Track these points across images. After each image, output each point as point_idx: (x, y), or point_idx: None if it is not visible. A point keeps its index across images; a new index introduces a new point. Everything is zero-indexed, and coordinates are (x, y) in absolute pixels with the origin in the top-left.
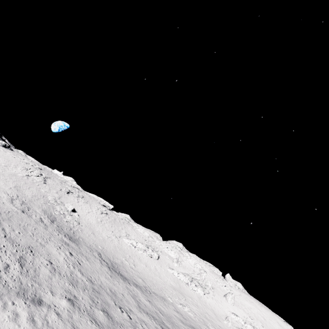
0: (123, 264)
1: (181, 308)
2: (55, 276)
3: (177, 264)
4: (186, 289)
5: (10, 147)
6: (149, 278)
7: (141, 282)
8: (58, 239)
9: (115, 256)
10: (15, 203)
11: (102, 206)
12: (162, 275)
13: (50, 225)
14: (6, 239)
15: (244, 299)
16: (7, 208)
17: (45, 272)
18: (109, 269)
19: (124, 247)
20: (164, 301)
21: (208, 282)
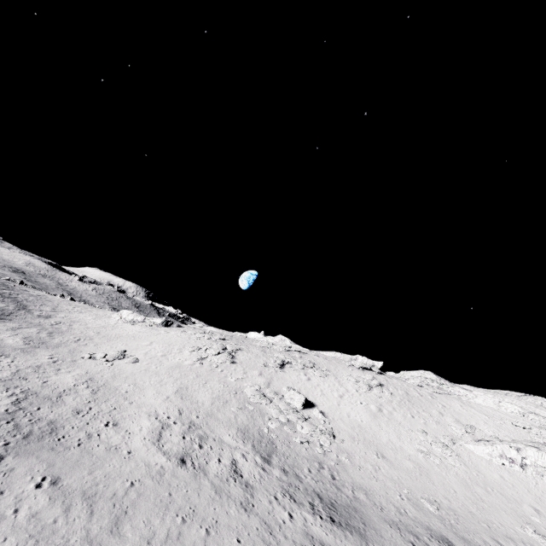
0: None
1: None
2: None
3: None
4: None
5: (175, 324)
6: None
7: None
8: None
9: (495, 527)
10: (166, 438)
11: (361, 370)
12: None
13: (262, 478)
14: None
15: None
16: (132, 470)
17: None
18: None
19: (489, 473)
20: None
21: None
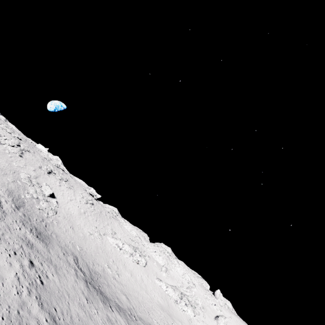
0: (105, 273)
1: None
2: None
3: (165, 274)
4: (175, 308)
5: None
6: (135, 293)
7: (125, 302)
8: (18, 237)
9: (96, 260)
10: None
11: (88, 194)
12: (148, 288)
13: (12, 213)
14: None
15: (235, 323)
16: None
17: None
18: (86, 284)
19: (108, 248)
20: None
21: (199, 300)
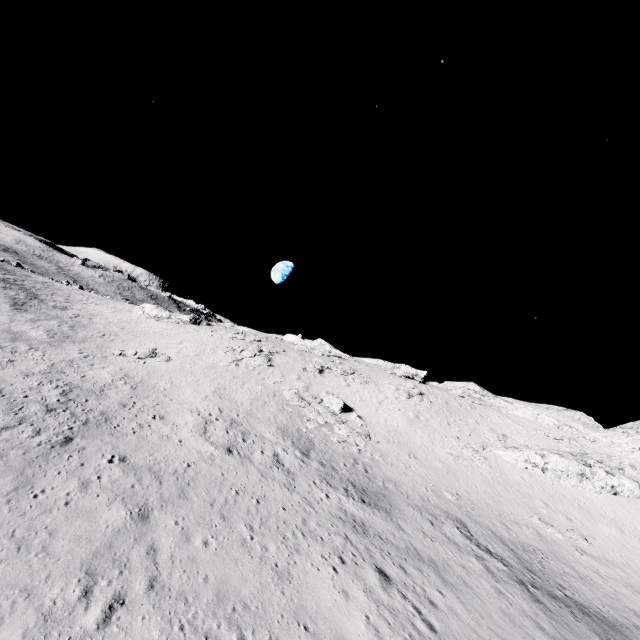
0: (547, 542)
1: None
2: None
3: None
4: None
5: (204, 322)
6: None
7: None
8: (331, 517)
9: (506, 515)
10: (211, 431)
11: (403, 379)
12: None
13: (301, 468)
14: (149, 601)
15: None
16: (186, 455)
17: None
18: (526, 592)
19: (512, 475)
20: None
21: None
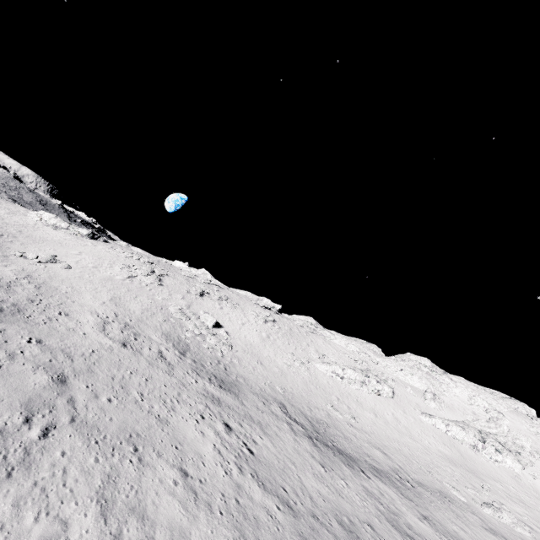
0: (332, 419)
1: (493, 517)
2: (199, 524)
3: (435, 403)
4: (476, 459)
5: (102, 238)
6: (392, 443)
7: (383, 460)
8: (198, 393)
9: (312, 403)
10: (109, 330)
11: (263, 309)
12: (413, 431)
13: (179, 362)
14: (73, 428)
15: None
16: (90, 344)
17: (170, 516)
18: (311, 442)
19: (322, 380)
20: (449, 504)
21: (522, 440)
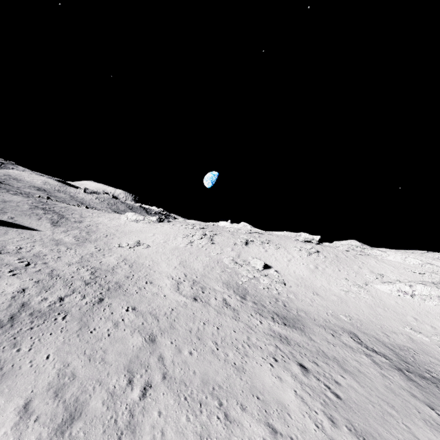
0: (417, 343)
1: None
2: None
3: None
4: None
5: (166, 220)
6: None
7: None
8: (265, 335)
9: (386, 327)
10: (182, 288)
11: (303, 243)
12: None
13: (242, 306)
14: (165, 385)
15: None
16: (170, 303)
17: None
18: (402, 375)
19: (388, 301)
20: None
21: None
